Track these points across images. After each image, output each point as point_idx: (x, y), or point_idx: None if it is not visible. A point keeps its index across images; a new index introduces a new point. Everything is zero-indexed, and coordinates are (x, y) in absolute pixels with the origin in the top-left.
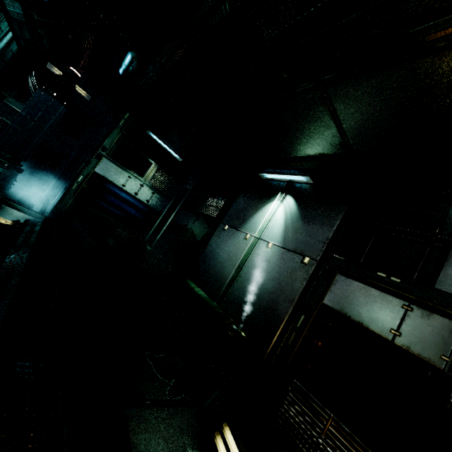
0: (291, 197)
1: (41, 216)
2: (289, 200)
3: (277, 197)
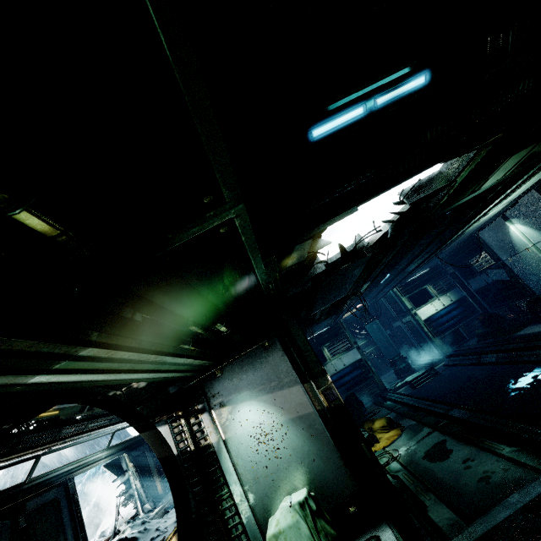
0: (513, 218)
1: (443, 359)
2: (515, 220)
3: (507, 224)
